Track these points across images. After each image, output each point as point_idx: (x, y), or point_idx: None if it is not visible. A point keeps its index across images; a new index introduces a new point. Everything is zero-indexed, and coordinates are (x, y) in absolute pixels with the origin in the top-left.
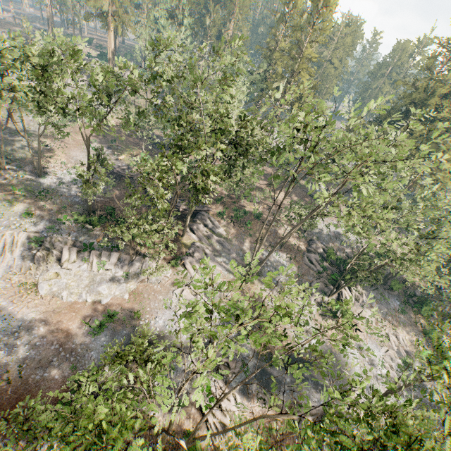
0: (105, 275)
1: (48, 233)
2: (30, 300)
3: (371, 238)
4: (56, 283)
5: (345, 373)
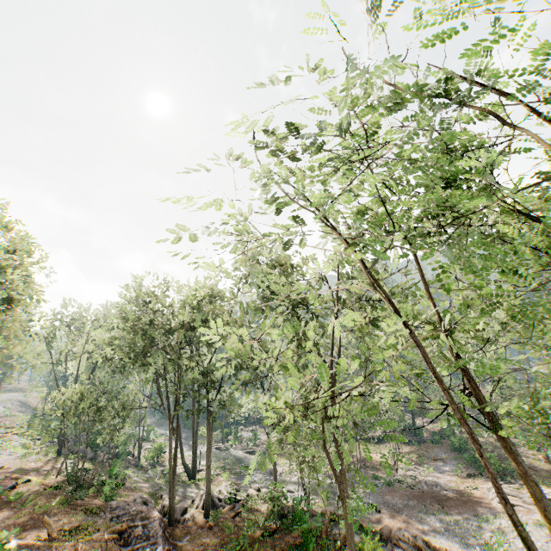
0: None
1: None
2: None
3: None
4: None
5: None
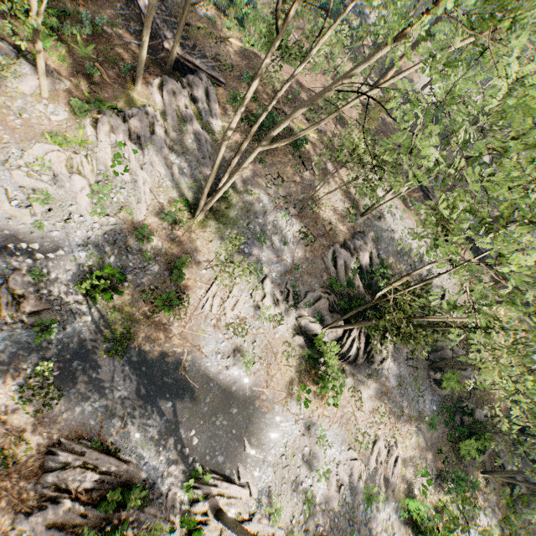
0: None
1: None
2: None
3: (459, 235)
4: None
5: (245, 446)
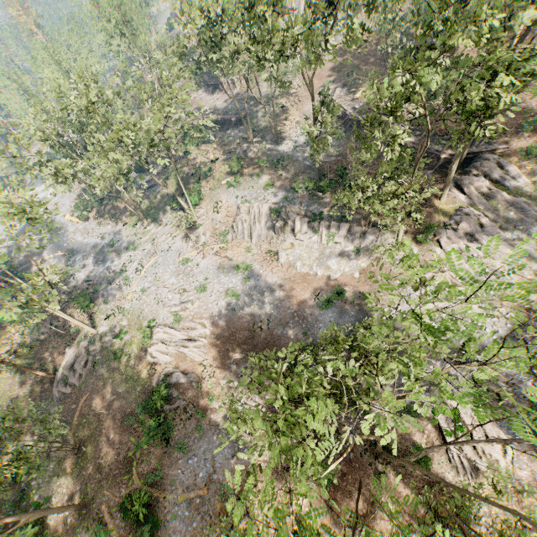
0: (334, 249)
1: (284, 204)
2: (273, 266)
3: None
4: (291, 253)
5: None
